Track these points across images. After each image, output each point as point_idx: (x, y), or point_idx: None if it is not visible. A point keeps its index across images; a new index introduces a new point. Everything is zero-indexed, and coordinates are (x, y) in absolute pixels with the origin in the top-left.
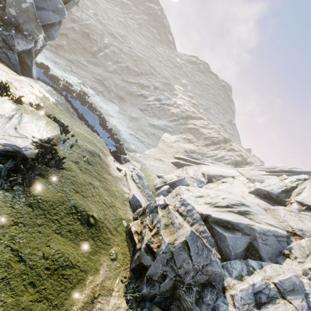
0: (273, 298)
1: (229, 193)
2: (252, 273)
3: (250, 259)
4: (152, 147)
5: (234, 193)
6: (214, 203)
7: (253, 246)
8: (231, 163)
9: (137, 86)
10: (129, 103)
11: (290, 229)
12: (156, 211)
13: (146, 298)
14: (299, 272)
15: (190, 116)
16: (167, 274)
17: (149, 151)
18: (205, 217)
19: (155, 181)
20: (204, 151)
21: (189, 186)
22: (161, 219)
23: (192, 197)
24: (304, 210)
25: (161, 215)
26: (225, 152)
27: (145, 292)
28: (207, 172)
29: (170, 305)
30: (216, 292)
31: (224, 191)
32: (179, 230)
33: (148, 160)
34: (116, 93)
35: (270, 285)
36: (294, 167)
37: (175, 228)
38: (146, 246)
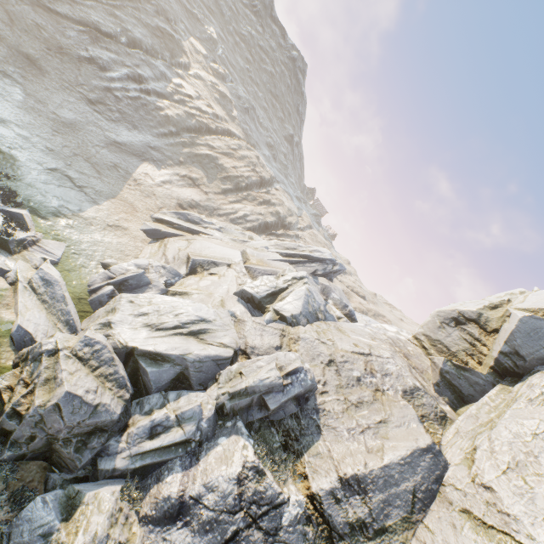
0: (170, 427)
1: (208, 295)
2: (165, 406)
3: (180, 387)
4: (106, 199)
5: (215, 295)
6: (158, 324)
7: (184, 375)
8: (256, 227)
9: (79, 32)
10: (54, 80)
11: (244, 347)
12: (40, 360)
13: (12, 460)
14: (214, 397)
15: (207, 127)
16: (37, 435)
17: (97, 210)
18: (130, 350)
19: (92, 276)
20: (217, 205)
21: (139, 294)
22: (42, 373)
23: (129, 317)
24: (277, 320)
25: (44, 366)
26: (253, 208)
27: (7, 456)
28: (196, 255)
29: (52, 456)
30: (109, 434)
31: (204, 290)
32: (58, 388)
33: (90, 232)
34: (14, 45)
35: (171, 417)
36: (318, 249)
37: (56, 384)
38: (11, 410)
